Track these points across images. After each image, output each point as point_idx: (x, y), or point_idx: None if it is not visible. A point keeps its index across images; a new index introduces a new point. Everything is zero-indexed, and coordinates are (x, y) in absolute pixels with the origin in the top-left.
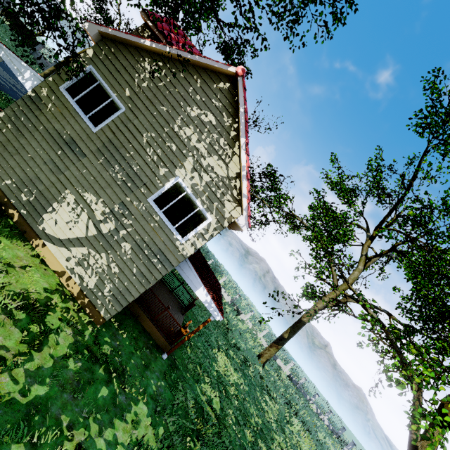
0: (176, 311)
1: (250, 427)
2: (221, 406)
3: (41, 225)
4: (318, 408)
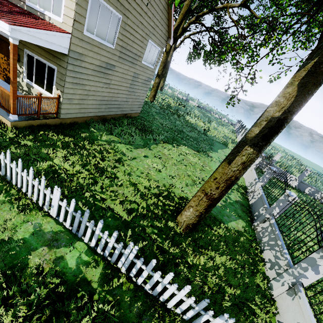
0: None
1: None
2: None
3: None
4: (219, 116)
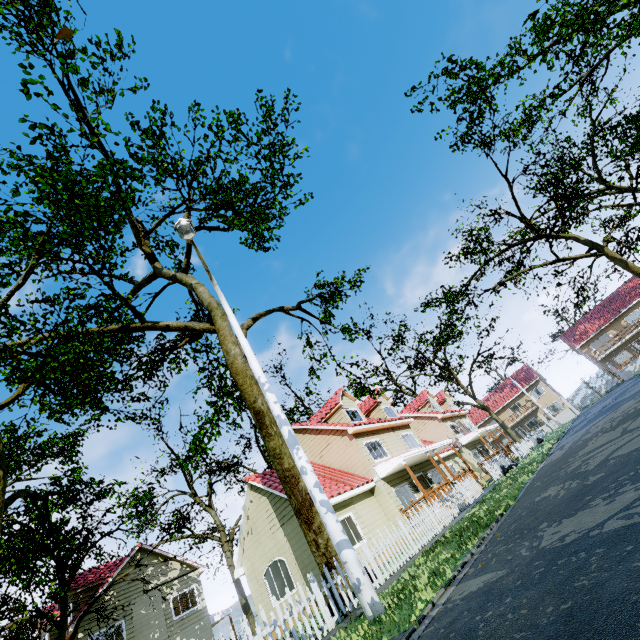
0: None
1: None
2: None
3: None
4: None
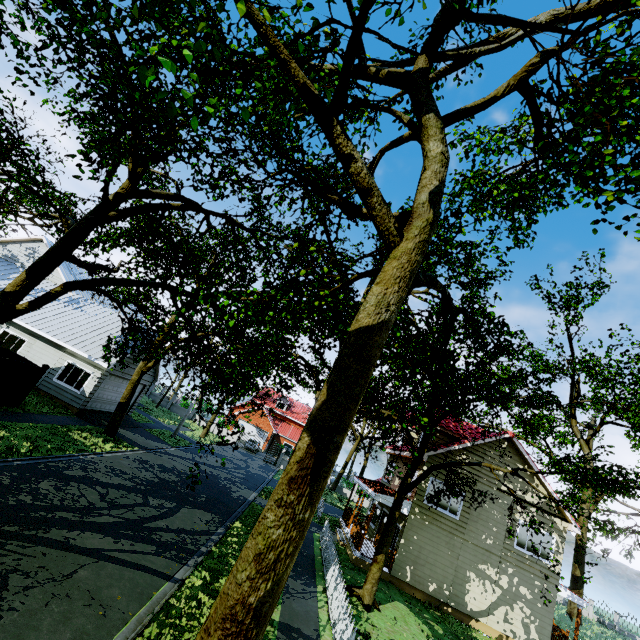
0: None
1: None
2: None
3: (468, 607)
4: None
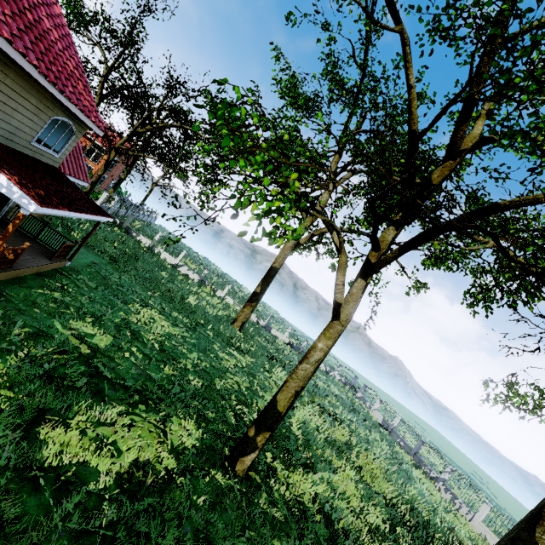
0: (34, 254)
1: (178, 365)
2: (111, 343)
3: None
4: (326, 367)
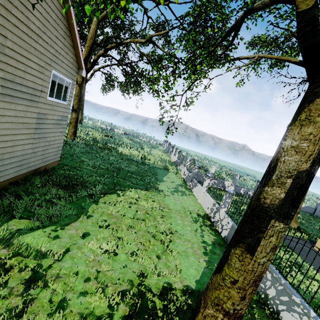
0: None
1: None
2: None
3: None
4: (147, 139)
